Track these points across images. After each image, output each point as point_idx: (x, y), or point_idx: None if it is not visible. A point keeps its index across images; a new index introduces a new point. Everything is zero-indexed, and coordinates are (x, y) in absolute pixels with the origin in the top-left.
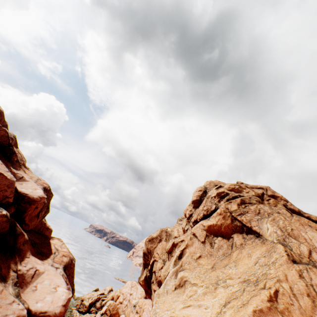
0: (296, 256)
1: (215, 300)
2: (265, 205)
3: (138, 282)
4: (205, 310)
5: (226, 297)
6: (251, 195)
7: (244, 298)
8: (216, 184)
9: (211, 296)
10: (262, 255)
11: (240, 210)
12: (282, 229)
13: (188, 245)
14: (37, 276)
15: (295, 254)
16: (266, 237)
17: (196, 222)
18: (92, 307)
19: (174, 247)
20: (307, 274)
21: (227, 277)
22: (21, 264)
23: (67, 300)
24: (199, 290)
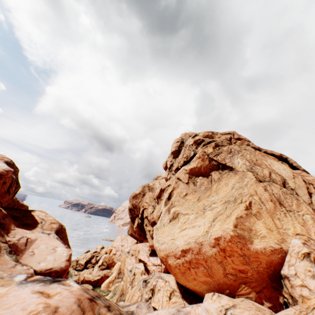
0: (261, 178)
1: (205, 220)
2: (235, 145)
3: (128, 234)
4: (198, 228)
5: (213, 216)
6: (223, 139)
7: (227, 212)
8: (190, 135)
9: (201, 218)
10: (236, 182)
11: (216, 152)
12: (249, 161)
13: (175, 188)
14: (30, 244)
15: (260, 176)
16: (238, 169)
17: (178, 169)
18: (88, 264)
19: (162, 192)
20: (269, 188)
21: (211, 203)
22: (9, 236)
23: (69, 256)
24: (191, 216)
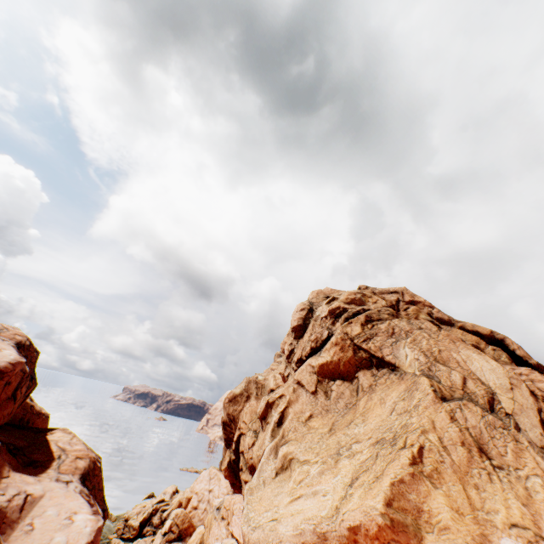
0: (446, 391)
1: (337, 480)
2: (402, 320)
3: (220, 469)
4: (323, 498)
5: (353, 471)
6: (381, 306)
7: (378, 468)
8: (327, 295)
9: (331, 475)
10: (400, 398)
11: (366, 333)
12: (426, 352)
13: (291, 402)
14: (31, 506)
15: (445, 387)
16: (405, 369)
17: (302, 361)
18: (147, 526)
19: (269, 408)
20: (461, 414)
21: (352, 441)
22: None
23: (95, 533)
24: (312, 469)
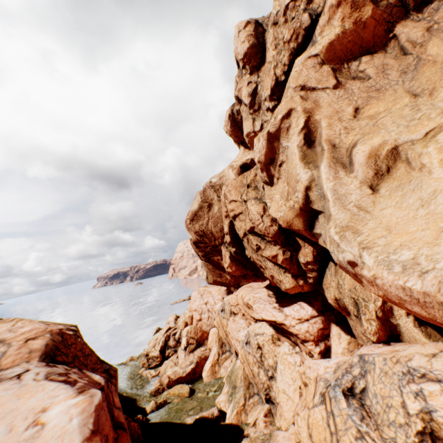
0: None
1: None
2: None
3: (209, 283)
4: None
5: None
6: None
7: None
8: None
9: None
10: None
11: None
12: None
13: (311, 110)
14: None
15: None
16: None
17: (279, 87)
18: (167, 350)
19: (274, 143)
20: None
21: None
22: None
23: (93, 418)
24: None
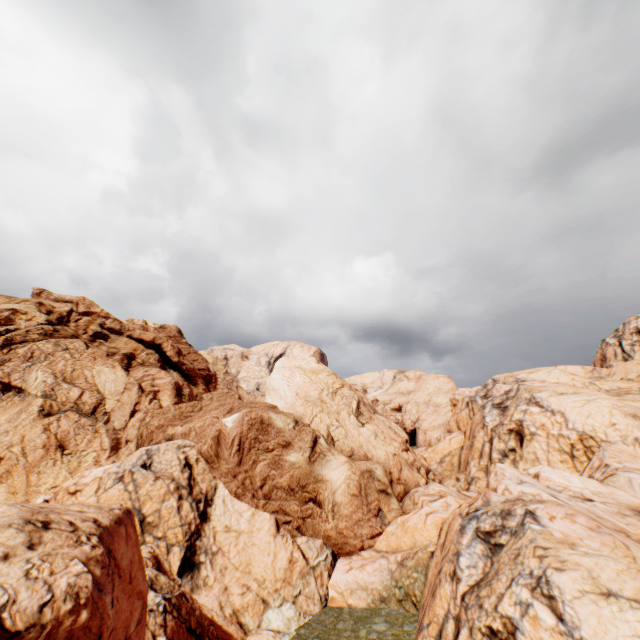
0: (59, 406)
1: None
2: (50, 342)
3: None
4: None
5: None
6: (37, 324)
7: None
8: None
9: None
10: (8, 420)
11: None
12: (58, 374)
13: None
14: None
15: (59, 403)
16: (32, 391)
17: None
18: None
19: None
20: (57, 424)
21: None
22: None
23: None
24: None
